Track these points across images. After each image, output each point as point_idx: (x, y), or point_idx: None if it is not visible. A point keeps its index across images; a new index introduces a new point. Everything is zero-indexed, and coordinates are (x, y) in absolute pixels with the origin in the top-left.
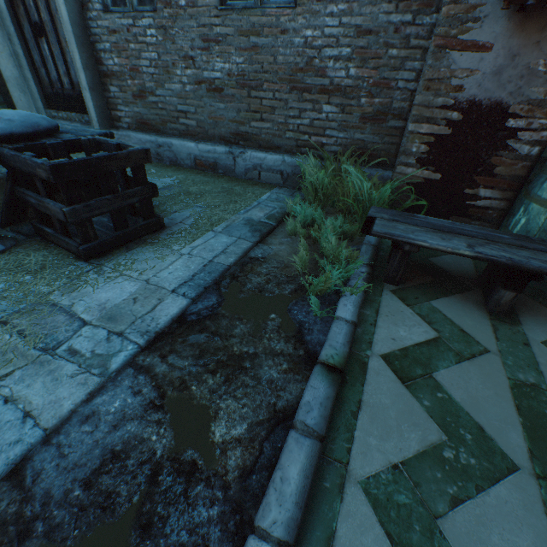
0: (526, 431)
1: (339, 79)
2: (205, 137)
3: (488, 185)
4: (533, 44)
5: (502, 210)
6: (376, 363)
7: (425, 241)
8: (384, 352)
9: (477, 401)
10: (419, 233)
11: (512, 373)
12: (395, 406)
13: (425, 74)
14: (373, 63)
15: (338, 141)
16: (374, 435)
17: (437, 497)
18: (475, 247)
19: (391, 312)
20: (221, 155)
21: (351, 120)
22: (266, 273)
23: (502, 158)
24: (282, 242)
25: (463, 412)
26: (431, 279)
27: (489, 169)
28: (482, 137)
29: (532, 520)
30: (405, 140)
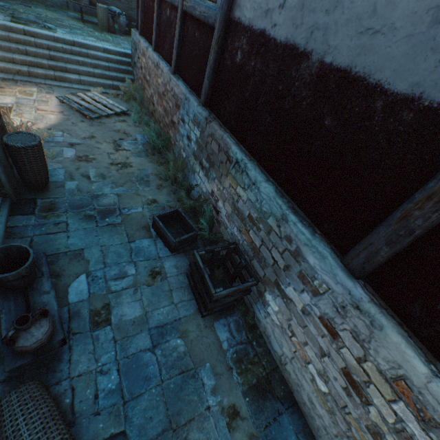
0: None
1: None
2: None
3: None
4: None
5: None
6: None
7: None
8: None
9: None
10: None
11: None
12: None
13: None
14: None
15: None
16: None
17: None
18: None
19: None
20: None
21: None
22: None
23: None
24: None
25: None
26: None
27: None
28: None
29: None
30: None
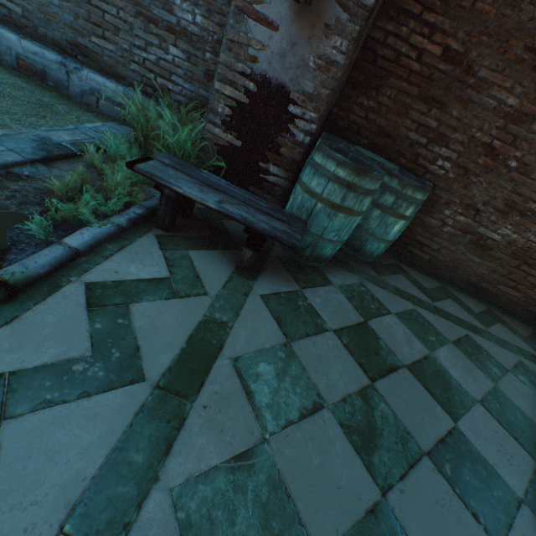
0: (182, 354)
1: (187, 22)
2: (34, 34)
3: (276, 163)
4: (307, 39)
5: (286, 189)
6: (74, 288)
7: (181, 188)
8: (94, 281)
9: (156, 329)
10: (183, 181)
11: (212, 312)
12: (58, 325)
13: (228, 33)
14: (219, 19)
15: (183, 91)
16: (2, 347)
17: (26, 402)
18: (225, 204)
19: (139, 251)
20: (52, 64)
21: (197, 72)
22: (16, 189)
23: (286, 140)
24: (74, 170)
25: (132, 336)
26: (208, 235)
27: (277, 148)
28: (272, 115)
29: (117, 419)
30: (213, 98)
